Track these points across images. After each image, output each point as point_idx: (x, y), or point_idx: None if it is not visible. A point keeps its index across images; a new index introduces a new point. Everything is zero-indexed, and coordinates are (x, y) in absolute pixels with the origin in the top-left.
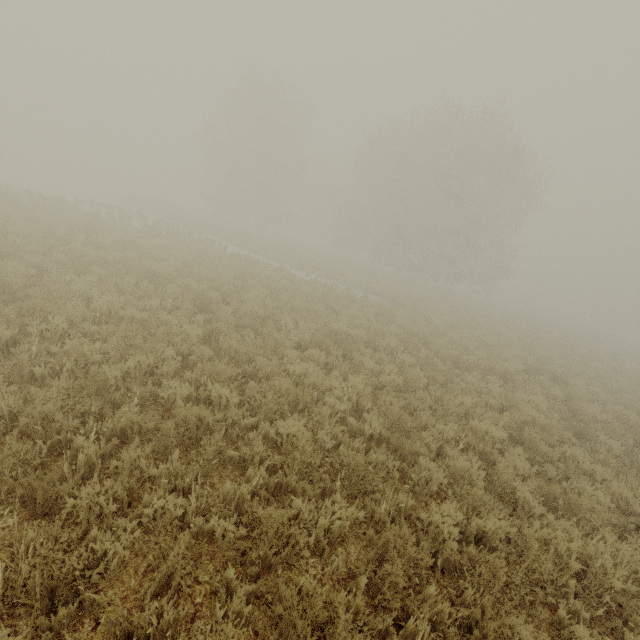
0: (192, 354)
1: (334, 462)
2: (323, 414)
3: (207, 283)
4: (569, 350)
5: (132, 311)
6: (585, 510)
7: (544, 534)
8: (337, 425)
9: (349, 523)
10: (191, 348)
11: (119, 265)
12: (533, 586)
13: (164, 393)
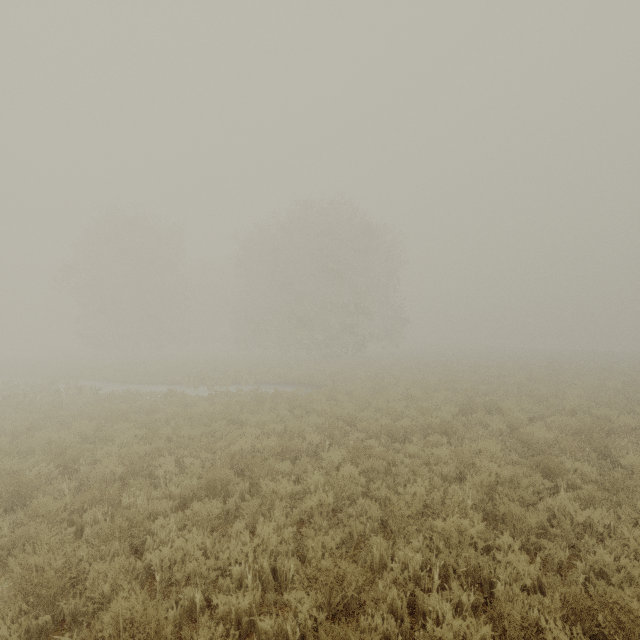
0: None
1: None
2: None
3: (41, 453)
4: (484, 374)
5: None
6: None
7: None
8: None
9: None
10: None
11: None
12: None
13: None
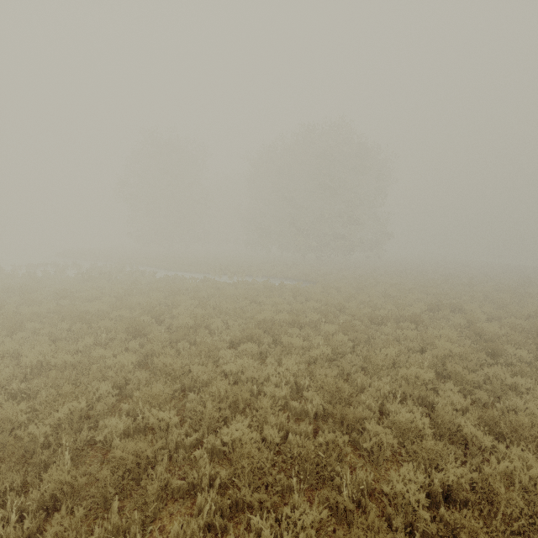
0: (129, 382)
1: (285, 457)
2: (264, 407)
3: (139, 309)
4: (455, 282)
5: (64, 357)
6: (527, 428)
7: (503, 469)
8: (281, 414)
9: (313, 531)
10: (127, 377)
11: (53, 315)
12: (516, 535)
13: (99, 435)
